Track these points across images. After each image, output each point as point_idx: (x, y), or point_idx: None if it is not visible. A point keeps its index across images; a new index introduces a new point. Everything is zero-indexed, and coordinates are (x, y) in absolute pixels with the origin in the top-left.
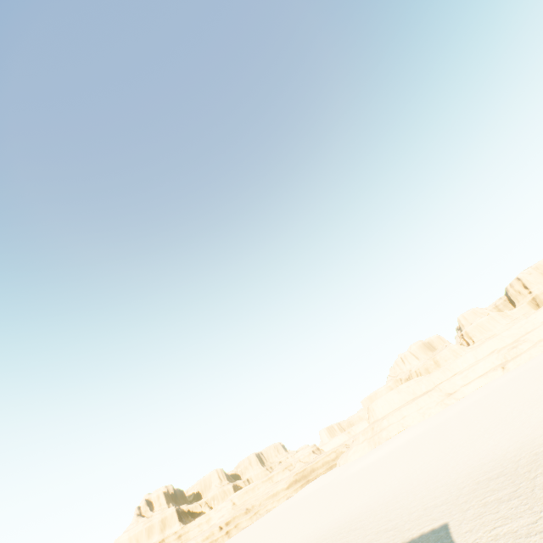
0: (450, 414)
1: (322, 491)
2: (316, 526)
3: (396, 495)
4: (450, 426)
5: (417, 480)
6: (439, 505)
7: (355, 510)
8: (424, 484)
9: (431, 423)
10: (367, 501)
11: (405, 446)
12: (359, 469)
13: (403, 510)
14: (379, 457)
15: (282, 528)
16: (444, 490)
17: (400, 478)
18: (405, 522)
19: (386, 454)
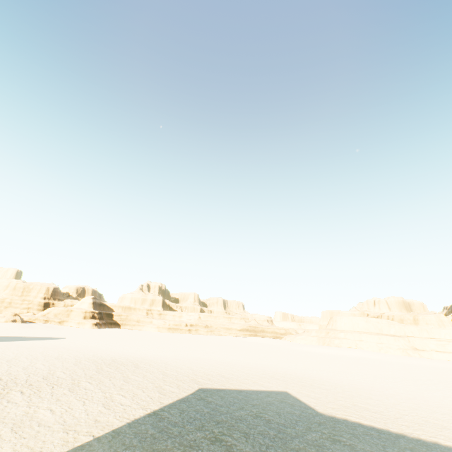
0: (415, 363)
1: (269, 347)
2: (270, 364)
3: (367, 388)
4: (421, 371)
5: (394, 391)
6: (450, 429)
7: (313, 374)
8: (408, 398)
9: (390, 358)
10: (326, 375)
11: (358, 359)
12: (306, 351)
13: (385, 405)
14: (328, 353)
15: (235, 349)
16: (450, 419)
17: (364, 378)
18: (397, 417)
19: (336, 355)
